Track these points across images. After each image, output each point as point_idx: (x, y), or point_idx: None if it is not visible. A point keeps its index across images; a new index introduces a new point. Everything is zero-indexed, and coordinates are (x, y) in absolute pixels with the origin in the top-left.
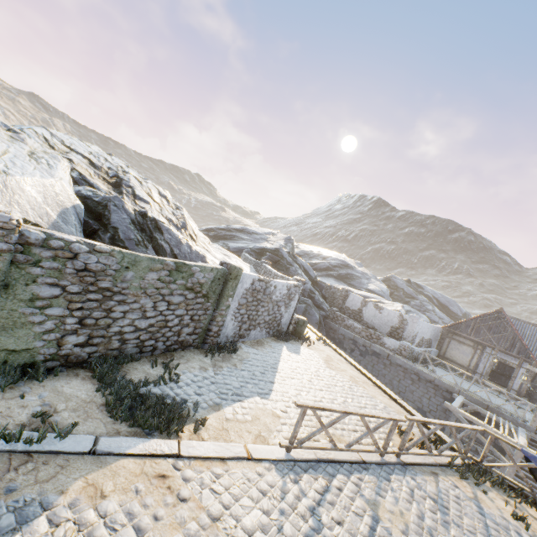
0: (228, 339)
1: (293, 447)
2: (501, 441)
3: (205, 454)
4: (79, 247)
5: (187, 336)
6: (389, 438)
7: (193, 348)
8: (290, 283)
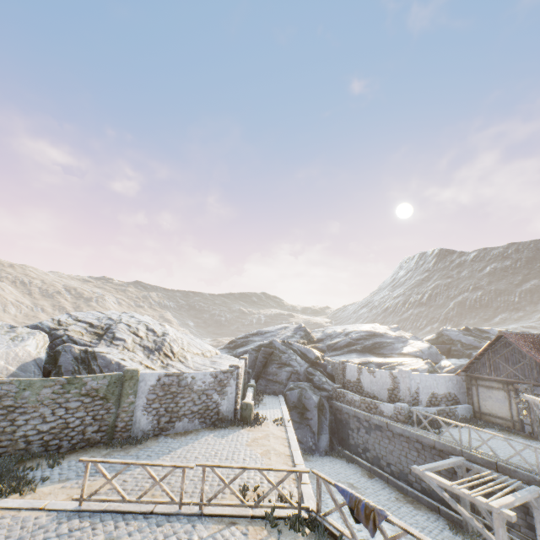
0: (146, 433)
1: (83, 500)
2: (323, 480)
3: (9, 506)
4: None
5: (93, 433)
6: (181, 487)
7: (103, 444)
8: (216, 370)
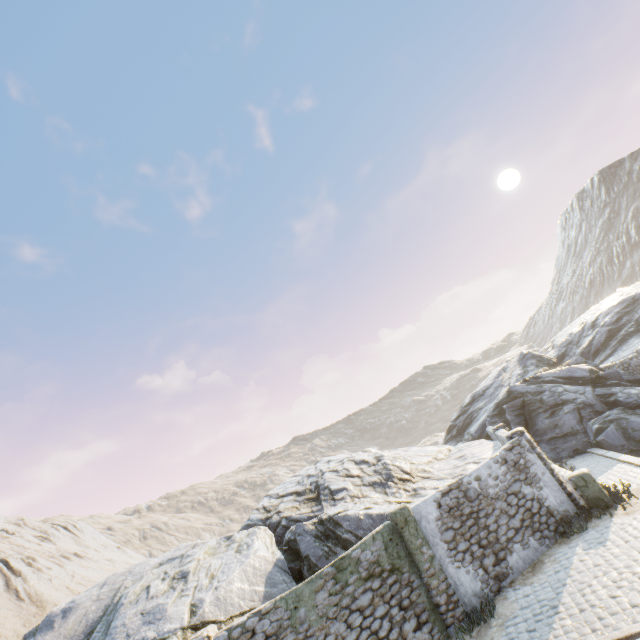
0: (481, 596)
1: None
2: None
3: None
4: (251, 621)
5: (416, 632)
6: None
7: None
8: (497, 453)
